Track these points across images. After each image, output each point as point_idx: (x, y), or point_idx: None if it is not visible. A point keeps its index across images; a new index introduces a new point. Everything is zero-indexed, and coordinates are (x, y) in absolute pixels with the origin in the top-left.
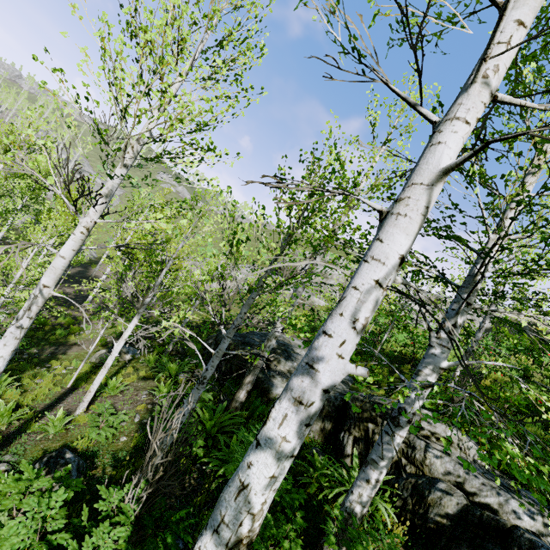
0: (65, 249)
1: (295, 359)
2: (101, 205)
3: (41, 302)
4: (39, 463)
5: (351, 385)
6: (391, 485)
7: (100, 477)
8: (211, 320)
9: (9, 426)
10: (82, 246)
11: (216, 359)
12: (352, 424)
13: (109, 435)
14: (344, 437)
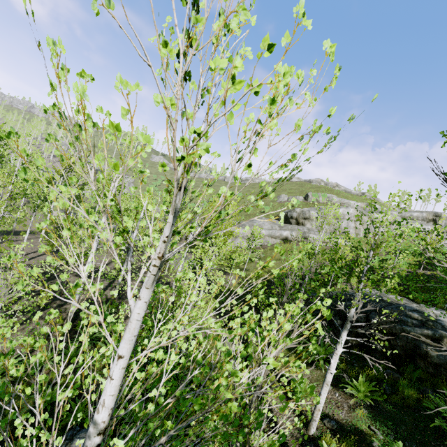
0: None
1: None
2: None
3: None
4: None
5: None
6: None
7: None
8: None
9: None
10: None
11: None
12: None
13: None
14: None
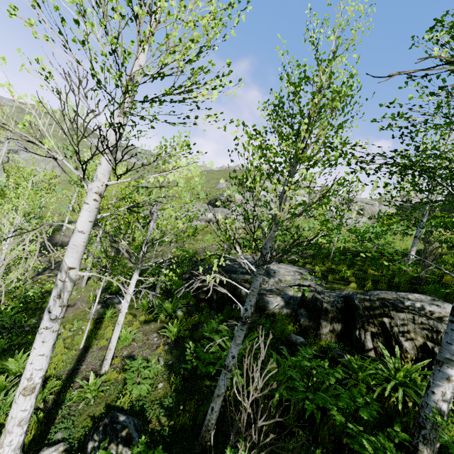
0: (82, 222)
1: (274, 275)
2: (109, 165)
3: (70, 286)
4: (96, 435)
5: (325, 285)
6: (427, 368)
7: (159, 430)
8: (241, 261)
9: (45, 401)
10: (97, 215)
11: (253, 298)
12: (365, 322)
13: (148, 386)
14: (360, 335)
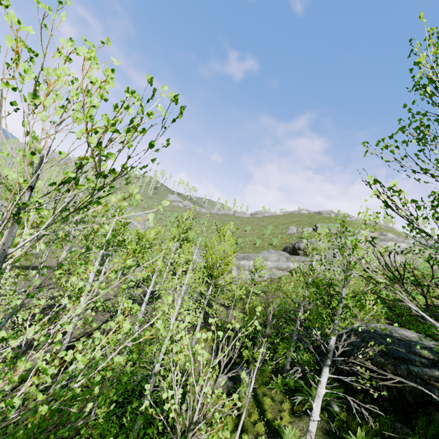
0: None
1: None
2: None
3: None
4: None
5: None
6: None
7: None
8: None
9: None
10: None
11: None
12: None
13: None
14: None
